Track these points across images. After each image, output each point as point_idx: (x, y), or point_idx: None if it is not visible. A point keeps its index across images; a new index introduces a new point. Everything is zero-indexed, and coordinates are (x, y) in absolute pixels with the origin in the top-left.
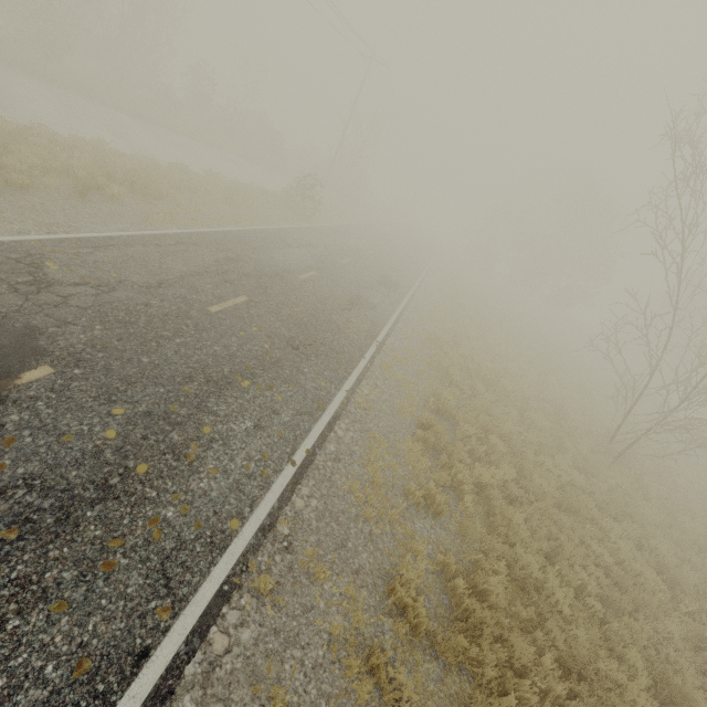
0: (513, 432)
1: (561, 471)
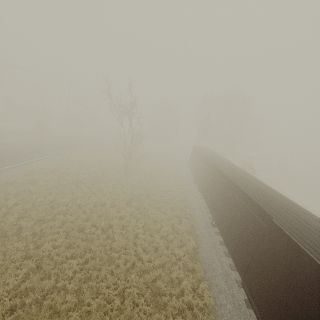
0: (75, 172)
1: (81, 176)
